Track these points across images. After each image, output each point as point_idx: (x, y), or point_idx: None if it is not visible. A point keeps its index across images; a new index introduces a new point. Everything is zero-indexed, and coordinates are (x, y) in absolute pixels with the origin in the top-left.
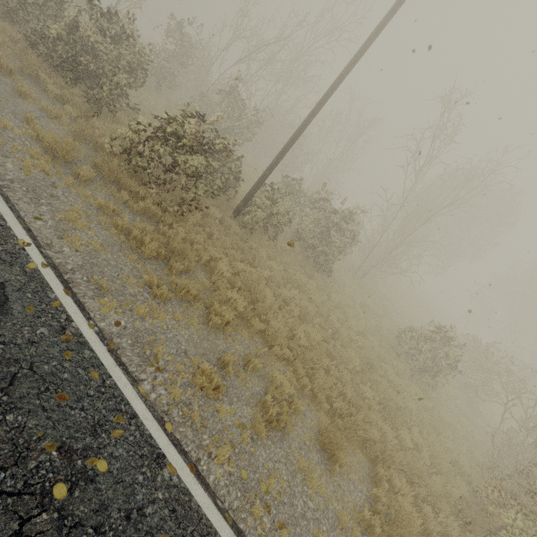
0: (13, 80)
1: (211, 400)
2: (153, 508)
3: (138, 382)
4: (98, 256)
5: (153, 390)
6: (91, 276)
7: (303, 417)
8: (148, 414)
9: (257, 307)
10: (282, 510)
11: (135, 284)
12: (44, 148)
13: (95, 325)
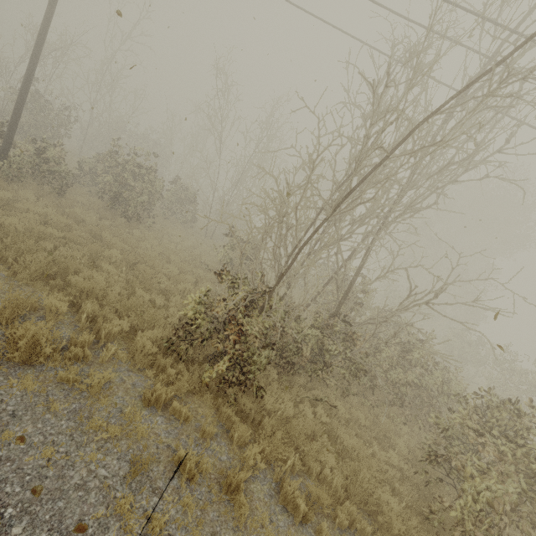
0: None
1: None
2: None
3: None
4: None
5: None
6: None
7: None
8: None
9: None
10: None
11: None
12: None
13: None
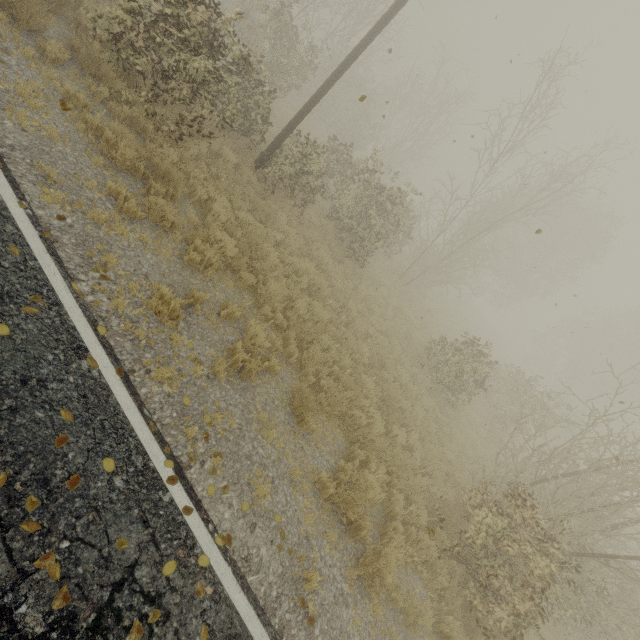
0: None
1: (166, 328)
2: (60, 386)
3: (74, 280)
4: (52, 145)
5: (92, 294)
6: (36, 161)
7: (280, 380)
8: (78, 309)
9: (255, 265)
10: (224, 444)
11: (96, 190)
12: (1, 5)
13: (29, 209)
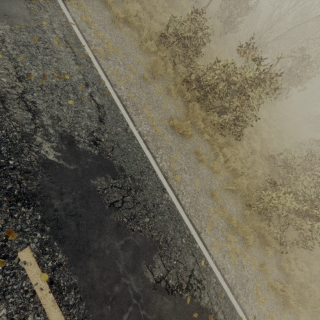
0: (189, 141)
1: None
2: None
3: None
4: None
5: None
6: None
7: None
8: None
9: None
10: None
11: None
12: (225, 220)
13: None
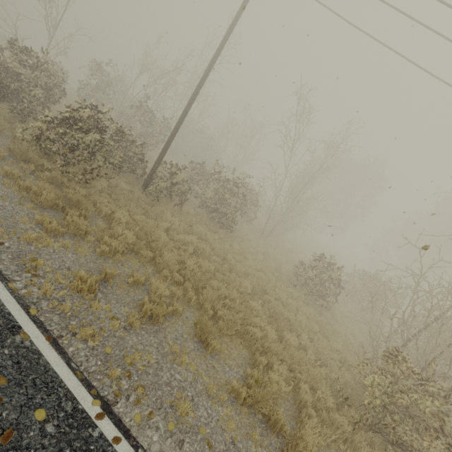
0: None
1: (87, 300)
2: None
3: (11, 281)
4: None
5: (25, 288)
6: None
7: (185, 319)
8: (12, 299)
9: (152, 246)
10: (145, 378)
11: (28, 222)
12: None
13: None
